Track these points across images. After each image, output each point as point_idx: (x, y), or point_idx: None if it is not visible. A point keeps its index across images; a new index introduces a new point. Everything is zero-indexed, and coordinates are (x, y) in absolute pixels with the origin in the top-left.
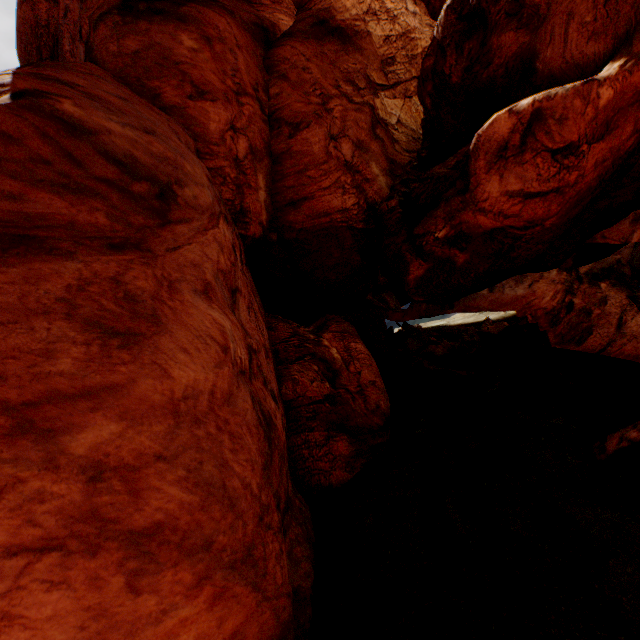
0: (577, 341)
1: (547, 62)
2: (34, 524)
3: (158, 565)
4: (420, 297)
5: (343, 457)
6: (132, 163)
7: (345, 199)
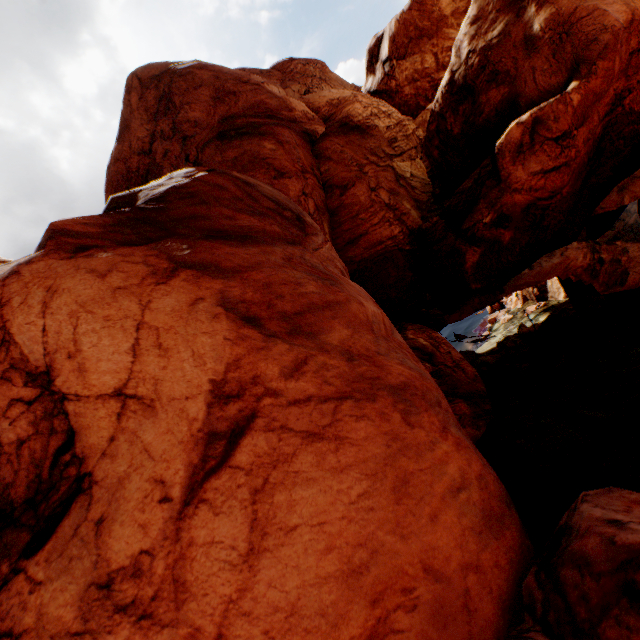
0: (619, 283)
1: (527, 96)
2: (328, 384)
3: (416, 409)
4: (477, 283)
5: (467, 416)
6: (278, 201)
7: (392, 229)
